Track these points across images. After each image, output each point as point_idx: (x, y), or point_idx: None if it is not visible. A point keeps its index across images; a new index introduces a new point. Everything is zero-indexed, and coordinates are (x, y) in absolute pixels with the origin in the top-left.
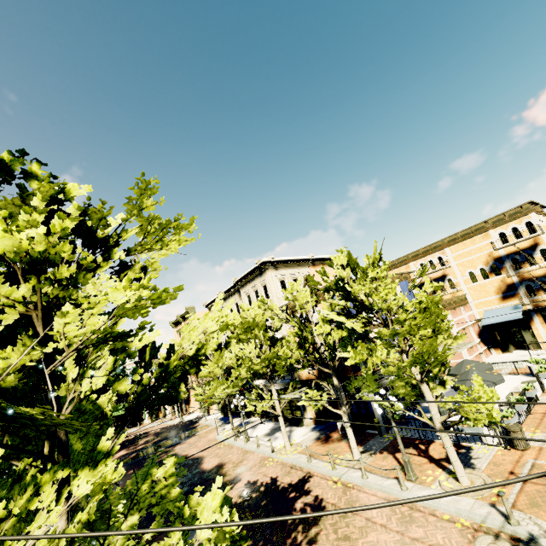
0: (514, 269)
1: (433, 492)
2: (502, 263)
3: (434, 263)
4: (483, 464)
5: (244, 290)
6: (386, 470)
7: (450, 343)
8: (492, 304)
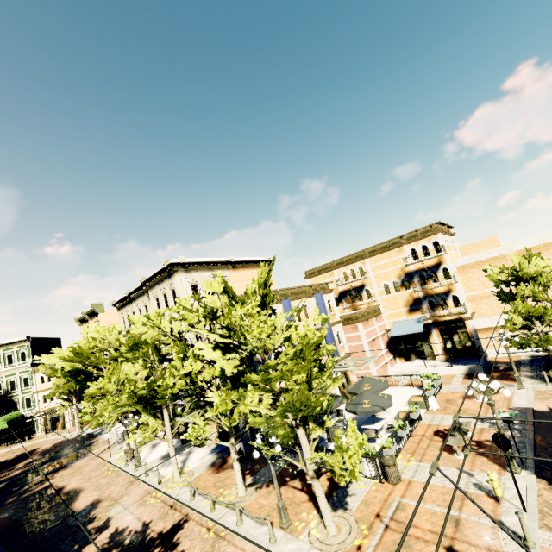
0: (420, 284)
1: (299, 546)
2: (412, 278)
3: (354, 273)
4: (356, 503)
5: (152, 292)
6: (259, 519)
7: (328, 385)
8: (401, 316)
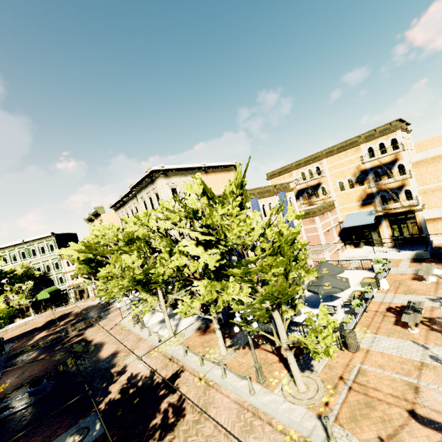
0: (374, 180)
1: (275, 398)
2: (367, 175)
3: (312, 172)
4: (320, 367)
5: (140, 196)
6: (240, 376)
7: (302, 275)
8: (353, 210)
